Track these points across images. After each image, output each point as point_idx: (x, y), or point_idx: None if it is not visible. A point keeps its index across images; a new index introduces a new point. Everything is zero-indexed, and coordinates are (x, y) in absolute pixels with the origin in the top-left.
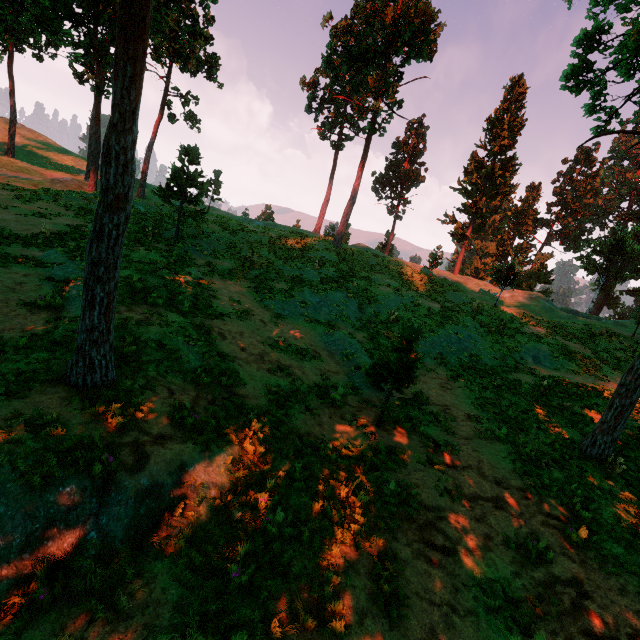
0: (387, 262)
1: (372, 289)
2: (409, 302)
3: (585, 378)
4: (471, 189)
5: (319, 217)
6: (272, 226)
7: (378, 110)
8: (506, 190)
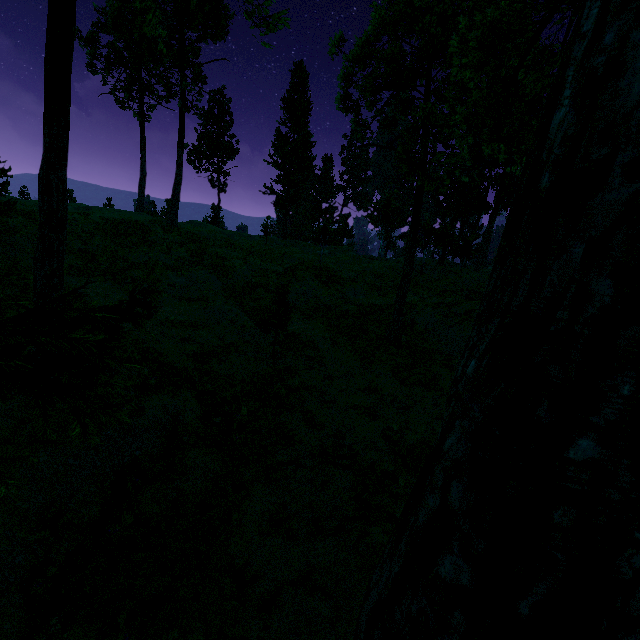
0: (226, 236)
1: (225, 263)
2: (259, 269)
3: (383, 300)
4: (282, 162)
5: (139, 195)
6: (85, 209)
7: (189, 90)
8: (309, 163)
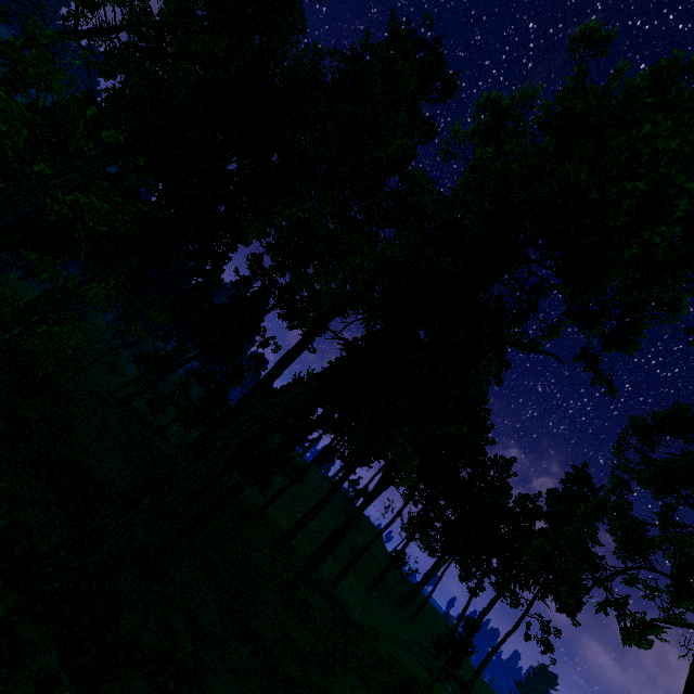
0: None
1: None
2: None
3: None
4: None
5: None
6: None
7: None
8: None
